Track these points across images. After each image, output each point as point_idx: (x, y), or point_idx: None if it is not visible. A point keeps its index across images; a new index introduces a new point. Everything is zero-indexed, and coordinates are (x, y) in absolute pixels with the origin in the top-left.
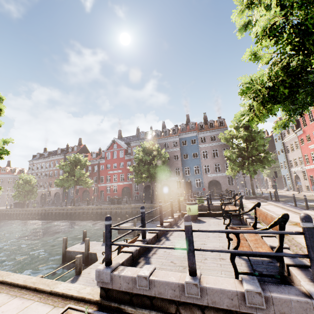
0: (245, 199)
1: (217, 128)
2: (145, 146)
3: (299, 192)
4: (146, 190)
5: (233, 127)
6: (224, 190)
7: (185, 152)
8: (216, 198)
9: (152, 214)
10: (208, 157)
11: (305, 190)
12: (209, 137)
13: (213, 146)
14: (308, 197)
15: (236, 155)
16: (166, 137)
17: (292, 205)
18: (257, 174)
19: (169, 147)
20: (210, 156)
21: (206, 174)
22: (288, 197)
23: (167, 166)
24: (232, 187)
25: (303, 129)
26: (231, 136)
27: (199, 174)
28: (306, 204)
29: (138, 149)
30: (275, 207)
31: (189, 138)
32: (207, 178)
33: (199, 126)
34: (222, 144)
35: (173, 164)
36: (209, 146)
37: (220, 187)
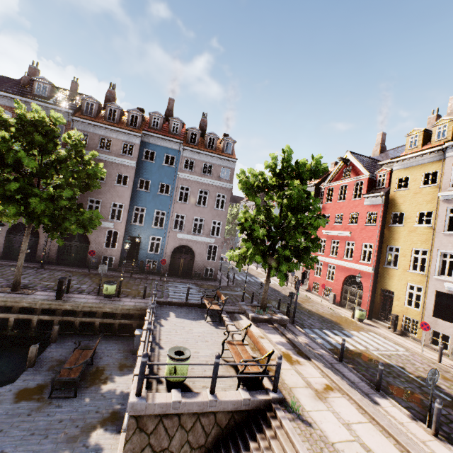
0: (254, 325)
1: (220, 153)
2: (31, 121)
3: (287, 284)
4: (19, 234)
5: (271, 168)
6: (198, 266)
7: (145, 176)
8: (231, 377)
9: (4, 327)
10: (189, 201)
11: (292, 281)
12: (202, 163)
13: (203, 185)
14: (309, 304)
15: (266, 232)
16: (111, 125)
17: (328, 351)
18: (232, 235)
19: (111, 152)
20: (193, 201)
21: (176, 232)
22: (285, 299)
23: (94, 193)
24: (211, 264)
25: (324, 204)
26: (261, 184)
27: (162, 229)
28: (380, 382)
29: (3, 120)
30: (376, 431)
31: (164, 149)
32: (175, 239)
33: (190, 134)
34: (219, 187)
35: (112, 192)
36: (197, 181)
37: (192, 259)
